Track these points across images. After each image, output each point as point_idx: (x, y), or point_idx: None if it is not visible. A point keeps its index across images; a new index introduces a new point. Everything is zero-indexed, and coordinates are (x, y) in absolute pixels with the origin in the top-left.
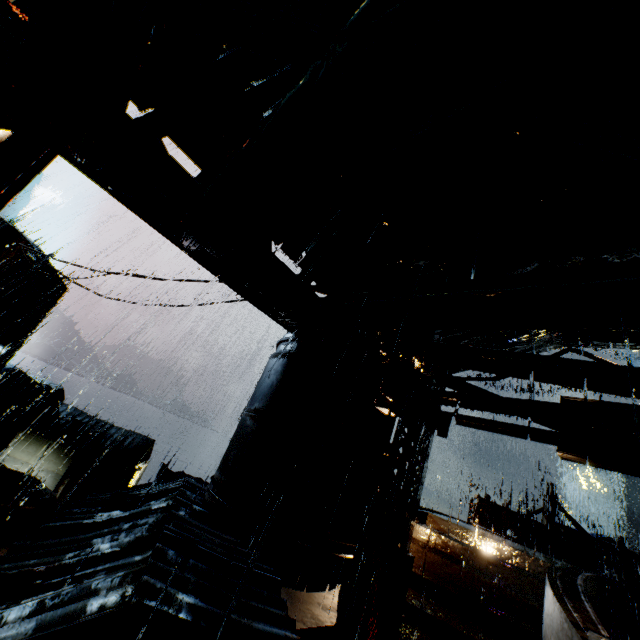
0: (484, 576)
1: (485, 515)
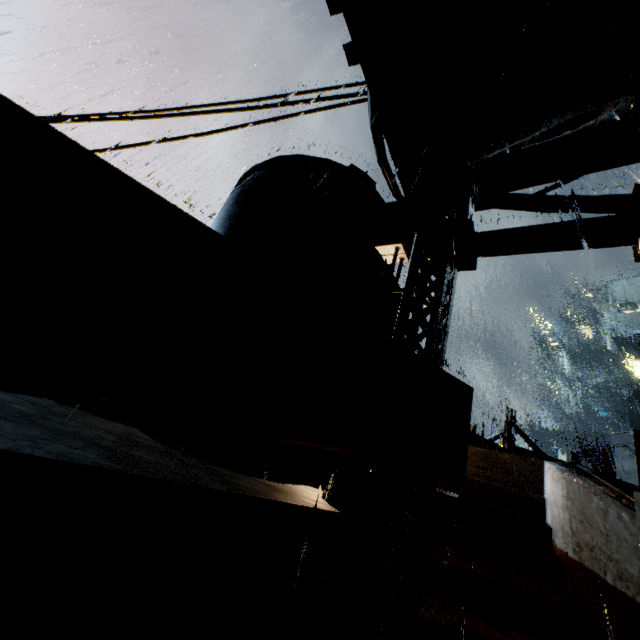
0: (477, 479)
1: None
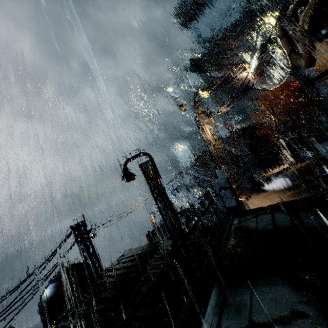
0: None
1: (151, 237)
